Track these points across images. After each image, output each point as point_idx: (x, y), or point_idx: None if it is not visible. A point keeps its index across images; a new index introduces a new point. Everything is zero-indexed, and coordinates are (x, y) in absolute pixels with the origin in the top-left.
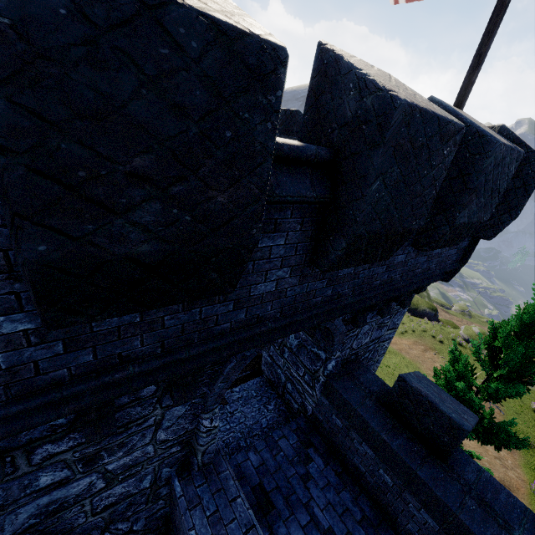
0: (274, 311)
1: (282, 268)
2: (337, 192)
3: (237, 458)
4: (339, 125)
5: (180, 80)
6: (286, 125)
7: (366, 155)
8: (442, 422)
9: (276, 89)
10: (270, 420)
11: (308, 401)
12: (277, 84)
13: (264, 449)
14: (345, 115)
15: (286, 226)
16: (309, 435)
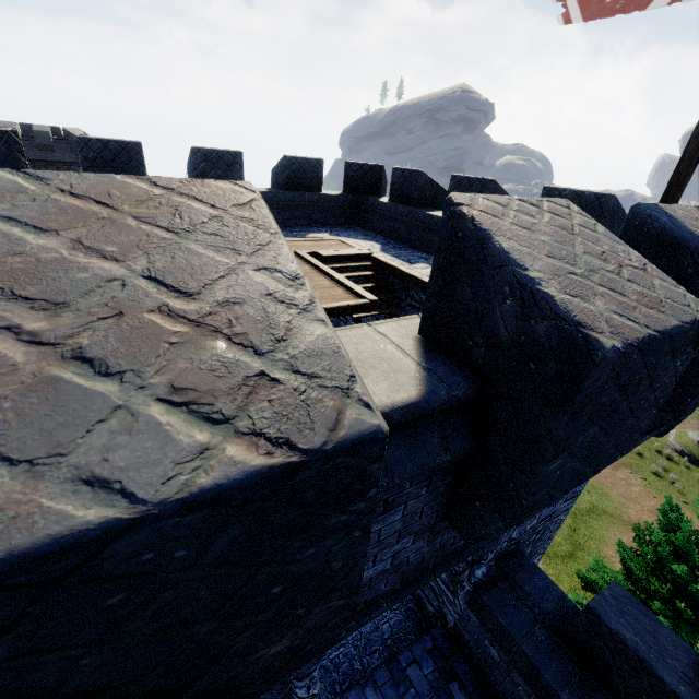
0: (391, 585)
1: (400, 540)
2: (486, 442)
3: (350, 697)
4: (487, 343)
5: (160, 604)
6: (404, 191)
7: (537, 412)
8: (663, 696)
9: (365, 491)
10: (395, 627)
11: (448, 609)
12: (366, 485)
13: (387, 682)
14: (497, 332)
15: (403, 498)
16: (451, 660)
